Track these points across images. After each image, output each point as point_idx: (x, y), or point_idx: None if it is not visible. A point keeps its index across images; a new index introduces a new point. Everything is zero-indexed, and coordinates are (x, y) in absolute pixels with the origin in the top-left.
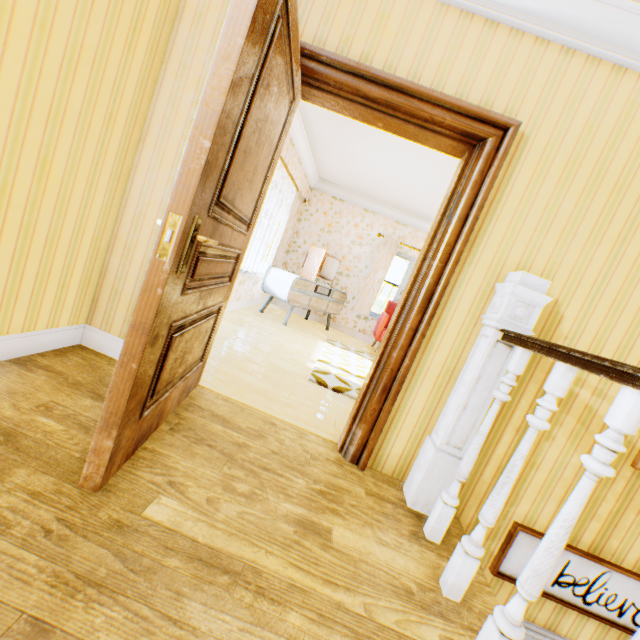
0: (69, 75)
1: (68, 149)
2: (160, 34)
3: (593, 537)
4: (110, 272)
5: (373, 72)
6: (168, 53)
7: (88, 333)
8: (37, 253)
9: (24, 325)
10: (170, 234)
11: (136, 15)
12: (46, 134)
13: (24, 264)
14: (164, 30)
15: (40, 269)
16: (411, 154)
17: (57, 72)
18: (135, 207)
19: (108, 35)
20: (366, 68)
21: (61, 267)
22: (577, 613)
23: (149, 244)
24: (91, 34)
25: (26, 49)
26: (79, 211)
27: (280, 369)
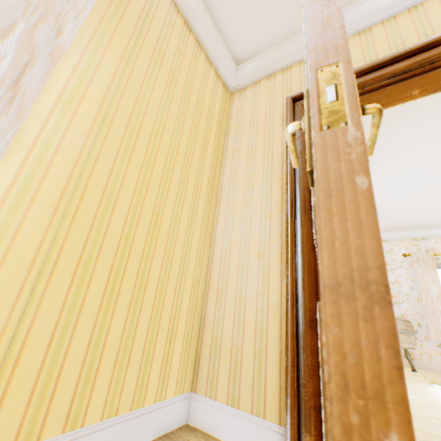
0: (172, 161)
1: (172, 209)
2: (218, 143)
3: None
4: (207, 320)
5: (388, 57)
6: (224, 152)
7: (193, 404)
8: (148, 303)
9: (133, 398)
10: (330, 91)
11: (205, 132)
12: (158, 198)
13: (137, 316)
14: (220, 141)
15: (150, 321)
16: (406, 169)
17: (165, 158)
18: (220, 252)
19: (192, 141)
20: (379, 60)
21: (167, 318)
22: None
23: (237, 279)
24: (183, 139)
25: (147, 144)
26: (180, 260)
27: (435, 436)
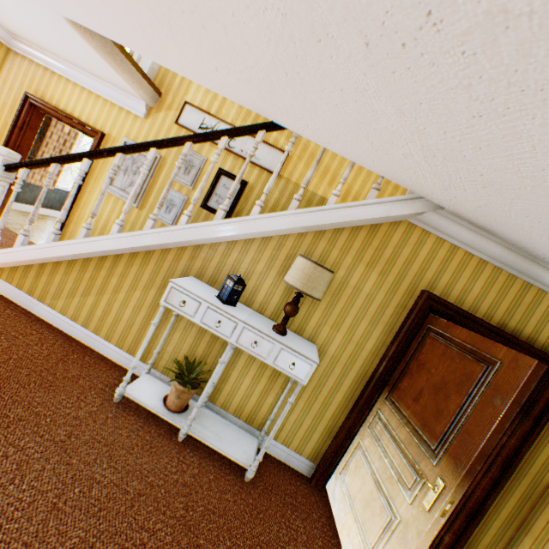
0: None
1: None
2: None
3: (216, 110)
4: None
5: None
6: None
7: None
8: None
9: None
10: None
11: None
12: None
13: None
14: None
15: None
16: None
17: None
18: None
19: None
20: None
21: None
22: (210, 146)
23: None
24: None
25: None
26: None
27: None
